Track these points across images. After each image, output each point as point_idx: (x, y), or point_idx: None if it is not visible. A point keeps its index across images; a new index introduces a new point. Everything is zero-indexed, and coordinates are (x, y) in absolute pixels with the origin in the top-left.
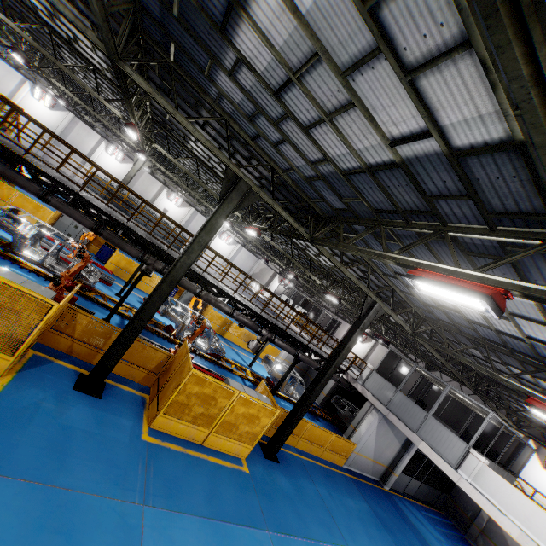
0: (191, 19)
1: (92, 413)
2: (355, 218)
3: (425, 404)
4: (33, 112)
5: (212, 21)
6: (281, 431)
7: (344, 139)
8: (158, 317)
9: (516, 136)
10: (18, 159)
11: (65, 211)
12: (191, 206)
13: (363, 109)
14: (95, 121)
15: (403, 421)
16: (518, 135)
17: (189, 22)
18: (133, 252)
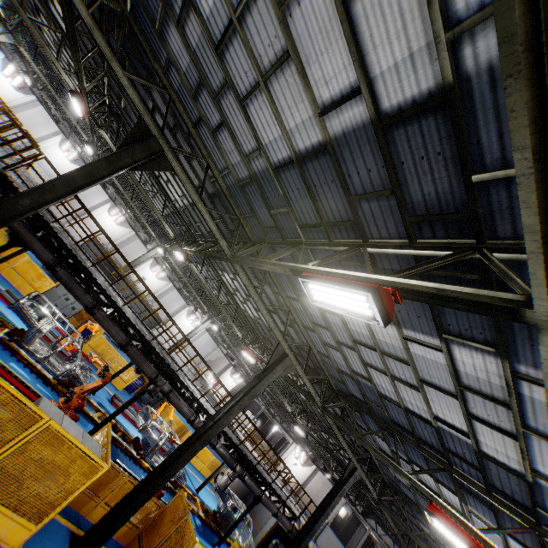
0: None
1: None
2: (367, 409)
3: None
4: (52, 159)
5: None
6: None
7: (396, 389)
8: (123, 422)
9: (527, 478)
10: (81, 269)
11: (104, 324)
12: (171, 280)
13: (425, 398)
14: (109, 184)
15: None
16: (528, 479)
17: None
18: (148, 372)
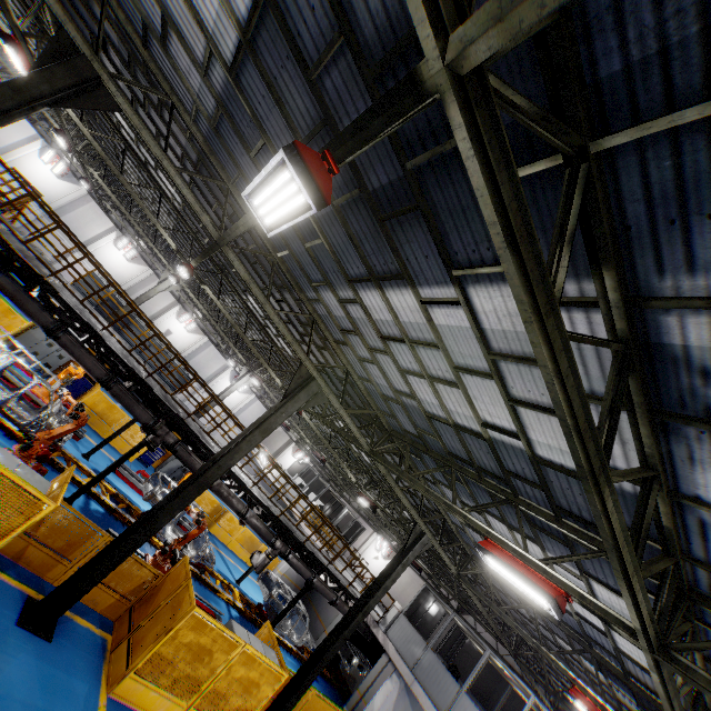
0: (321, 255)
1: (38, 668)
2: (424, 446)
3: (459, 672)
4: (32, 173)
5: (344, 272)
6: (279, 703)
7: (439, 397)
8: (131, 496)
9: None
10: (37, 279)
11: (74, 353)
12: (205, 334)
13: (466, 394)
14: (113, 206)
15: (431, 695)
16: None
17: (318, 255)
18: (143, 418)
